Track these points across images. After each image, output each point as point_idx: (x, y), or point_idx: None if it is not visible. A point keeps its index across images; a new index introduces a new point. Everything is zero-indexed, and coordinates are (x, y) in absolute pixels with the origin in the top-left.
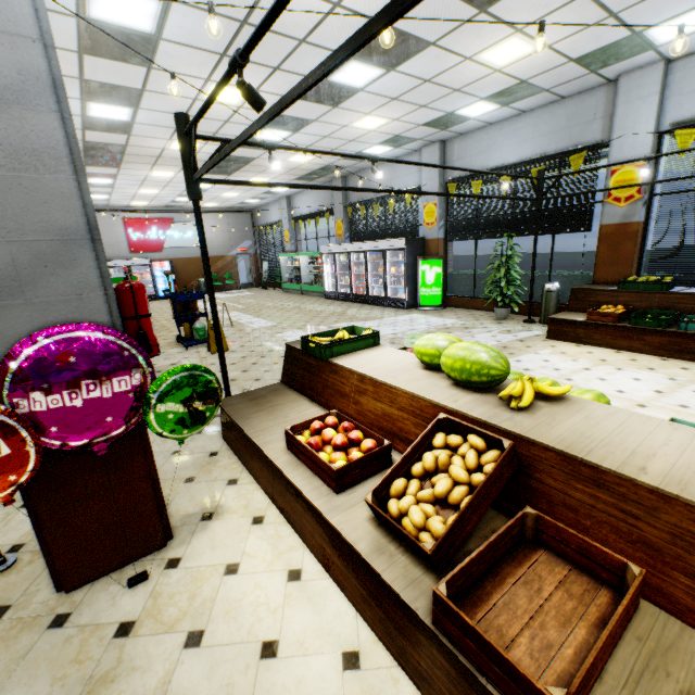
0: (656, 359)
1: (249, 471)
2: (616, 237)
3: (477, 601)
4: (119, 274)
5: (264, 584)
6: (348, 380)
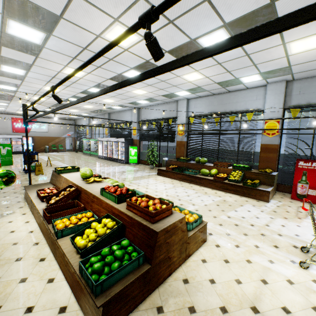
0: (178, 181)
1: (28, 205)
2: (180, 145)
3: (55, 213)
4: (5, 141)
5: (18, 223)
6: (62, 179)
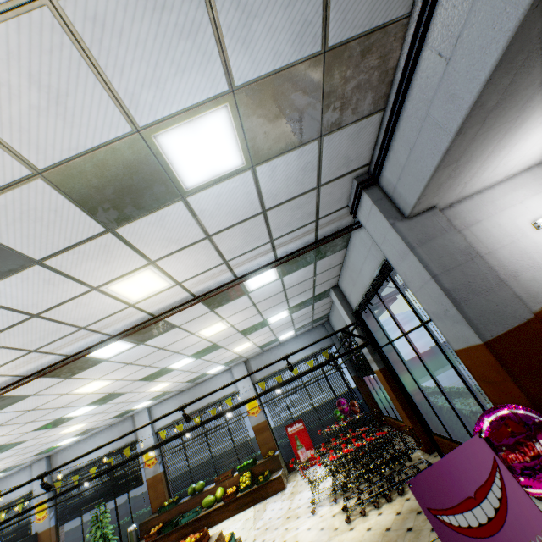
0: None
1: None
2: (154, 483)
3: None
4: None
5: None
6: None
